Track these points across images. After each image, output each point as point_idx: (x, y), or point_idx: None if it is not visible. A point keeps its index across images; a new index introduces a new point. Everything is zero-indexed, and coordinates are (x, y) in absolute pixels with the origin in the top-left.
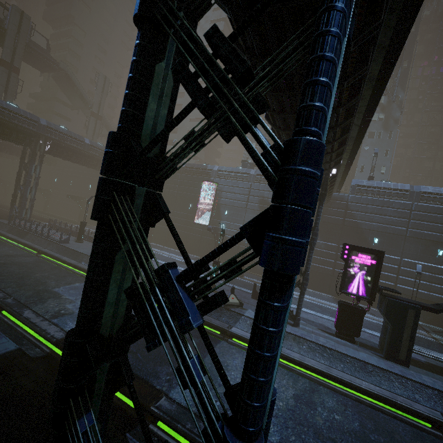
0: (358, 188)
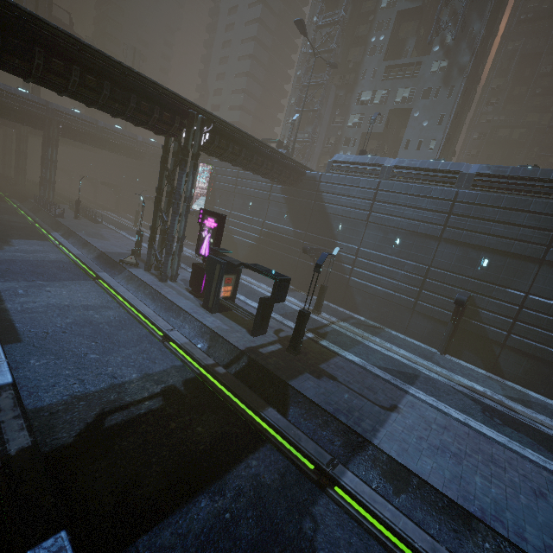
0: (335, 165)
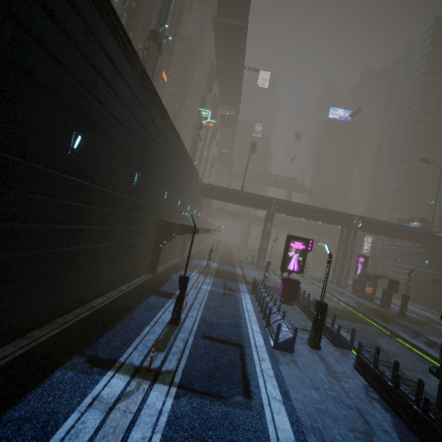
0: None
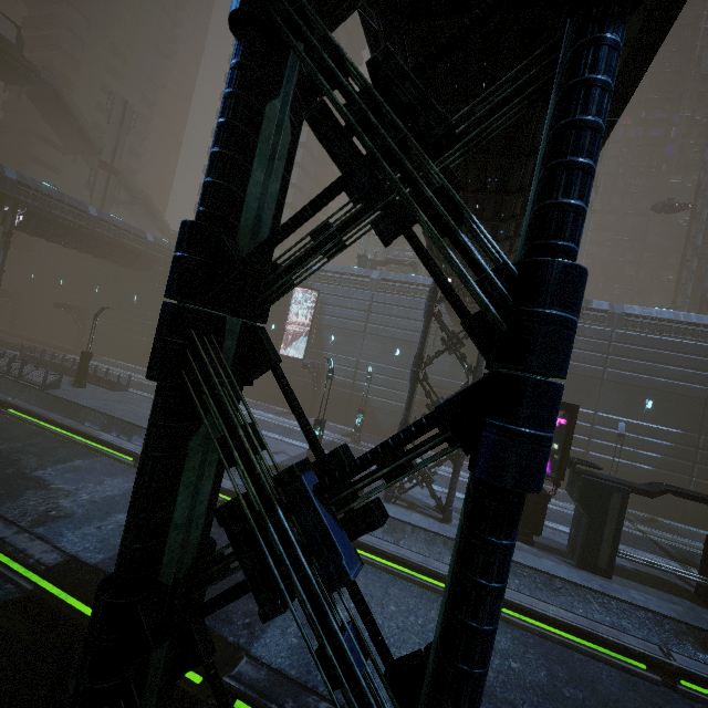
0: None
